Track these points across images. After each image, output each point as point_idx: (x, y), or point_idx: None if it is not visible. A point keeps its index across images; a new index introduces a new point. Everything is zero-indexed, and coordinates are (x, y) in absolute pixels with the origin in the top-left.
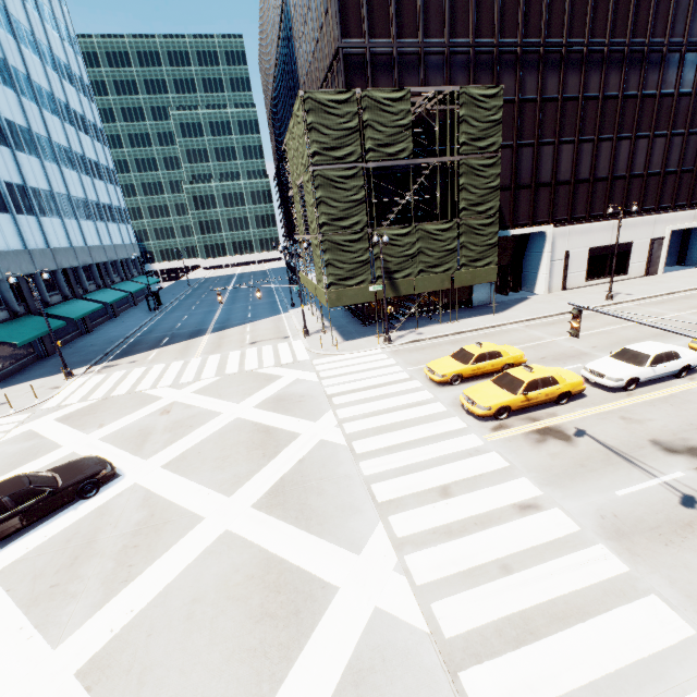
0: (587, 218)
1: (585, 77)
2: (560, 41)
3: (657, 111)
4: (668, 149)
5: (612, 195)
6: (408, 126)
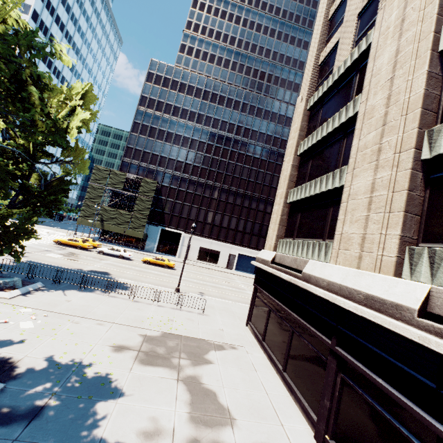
0: (200, 235)
1: (204, 190)
2: (196, 178)
3: (233, 208)
4: (237, 222)
5: (213, 230)
6: (124, 182)
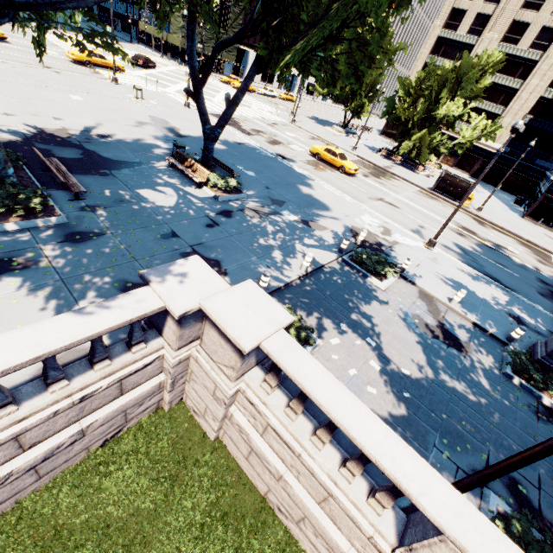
0: None
1: None
2: None
3: None
4: None
5: None
6: None
